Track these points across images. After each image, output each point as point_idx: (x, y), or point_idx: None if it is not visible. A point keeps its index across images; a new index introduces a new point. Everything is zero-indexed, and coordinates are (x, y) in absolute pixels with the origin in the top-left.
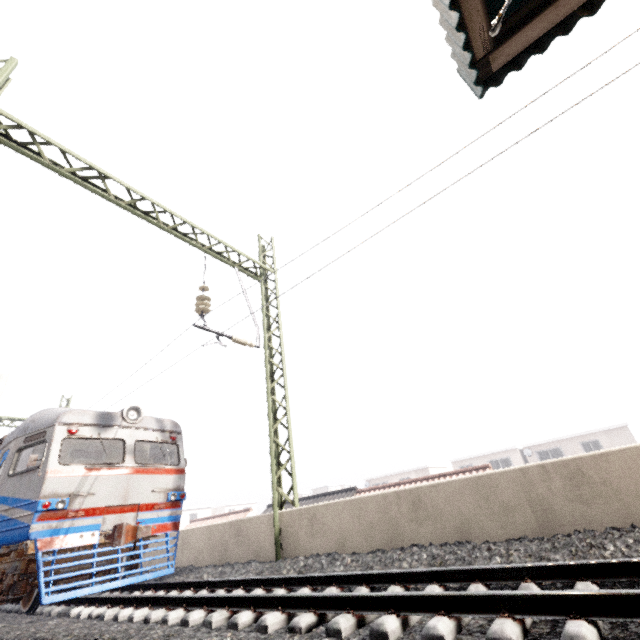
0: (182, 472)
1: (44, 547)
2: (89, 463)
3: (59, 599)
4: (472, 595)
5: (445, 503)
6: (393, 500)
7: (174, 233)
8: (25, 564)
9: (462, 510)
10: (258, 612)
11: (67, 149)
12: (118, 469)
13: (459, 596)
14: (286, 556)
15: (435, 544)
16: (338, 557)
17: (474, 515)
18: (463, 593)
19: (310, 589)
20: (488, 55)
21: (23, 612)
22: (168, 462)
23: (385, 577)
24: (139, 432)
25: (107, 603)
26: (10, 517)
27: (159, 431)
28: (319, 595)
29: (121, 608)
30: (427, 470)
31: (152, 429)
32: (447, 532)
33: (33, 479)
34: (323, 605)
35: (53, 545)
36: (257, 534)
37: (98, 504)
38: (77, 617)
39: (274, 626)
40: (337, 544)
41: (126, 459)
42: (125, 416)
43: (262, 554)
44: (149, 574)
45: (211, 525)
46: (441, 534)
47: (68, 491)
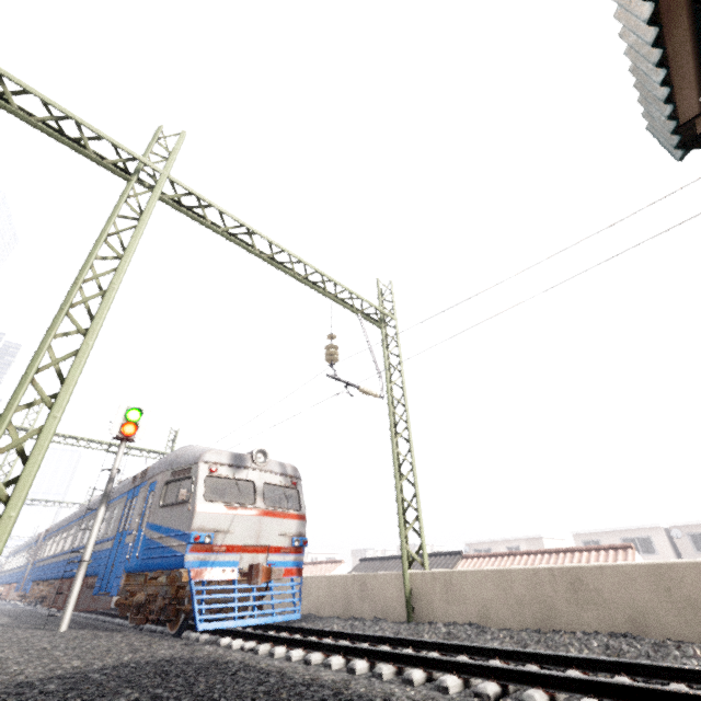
0: (303, 518)
1: (196, 577)
2: (208, 498)
3: (210, 627)
4: (692, 694)
5: (613, 589)
6: (546, 577)
7: (306, 283)
8: (175, 590)
9: (635, 599)
10: (427, 672)
11: (224, 210)
12: (251, 510)
13: (675, 692)
14: (418, 619)
15: (601, 632)
16: (484, 629)
17: (651, 607)
18: (680, 690)
19: (468, 658)
20: (694, 119)
21: (171, 634)
22: (285, 506)
23: (558, 659)
24: (266, 475)
25: (253, 638)
26: (164, 545)
27: (282, 475)
28: (500, 666)
29: (271, 645)
30: (541, 540)
31: (276, 473)
32: (616, 621)
33: (183, 512)
34: (504, 677)
35: (202, 576)
36: (384, 592)
37: (236, 542)
38: (228, 647)
39: (454, 689)
40: (478, 615)
41: (257, 501)
42: (254, 458)
43: (390, 613)
44: (280, 616)
45: (332, 575)
46: (608, 622)
47: (212, 527)
